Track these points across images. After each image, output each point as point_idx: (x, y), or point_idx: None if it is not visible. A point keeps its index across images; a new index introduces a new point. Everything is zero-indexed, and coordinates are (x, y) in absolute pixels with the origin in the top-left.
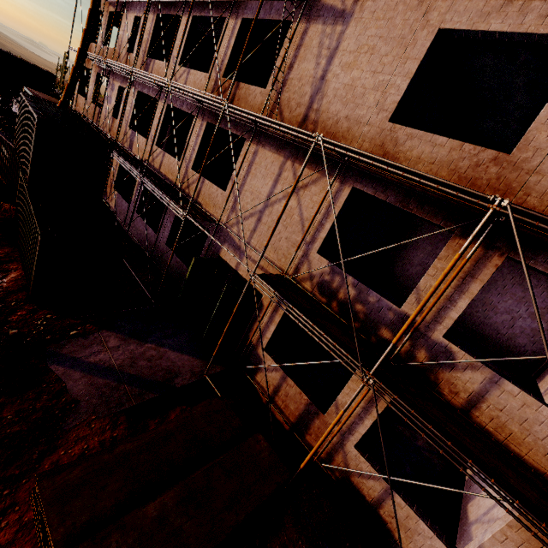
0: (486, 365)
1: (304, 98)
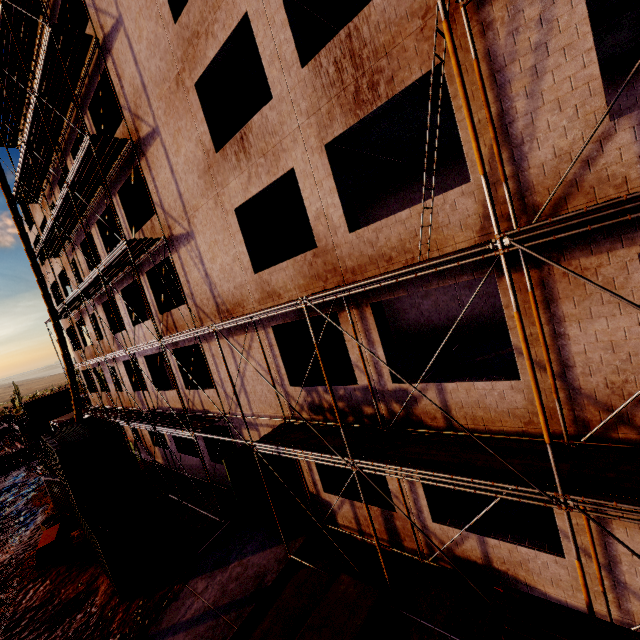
0: (430, 381)
1: (207, 293)
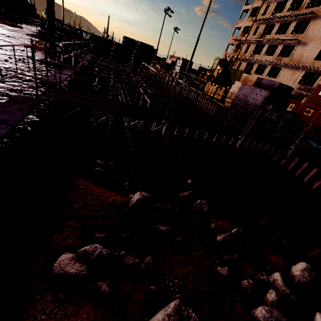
0: None
1: (297, 58)
